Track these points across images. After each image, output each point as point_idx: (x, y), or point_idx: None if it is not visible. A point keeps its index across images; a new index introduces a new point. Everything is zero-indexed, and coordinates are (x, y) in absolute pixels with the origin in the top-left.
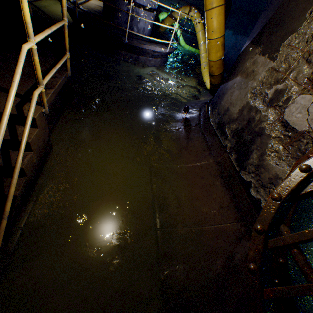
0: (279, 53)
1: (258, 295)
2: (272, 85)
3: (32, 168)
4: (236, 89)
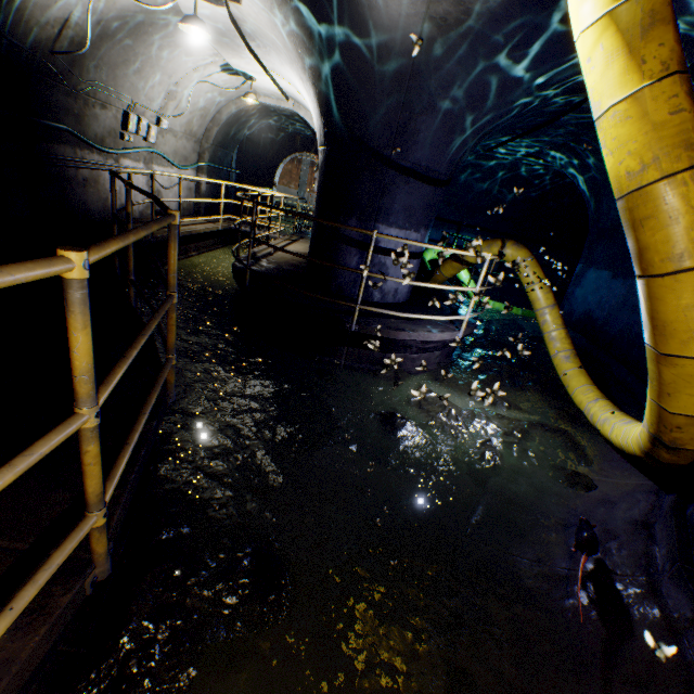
0: None
1: None
2: None
3: None
4: None
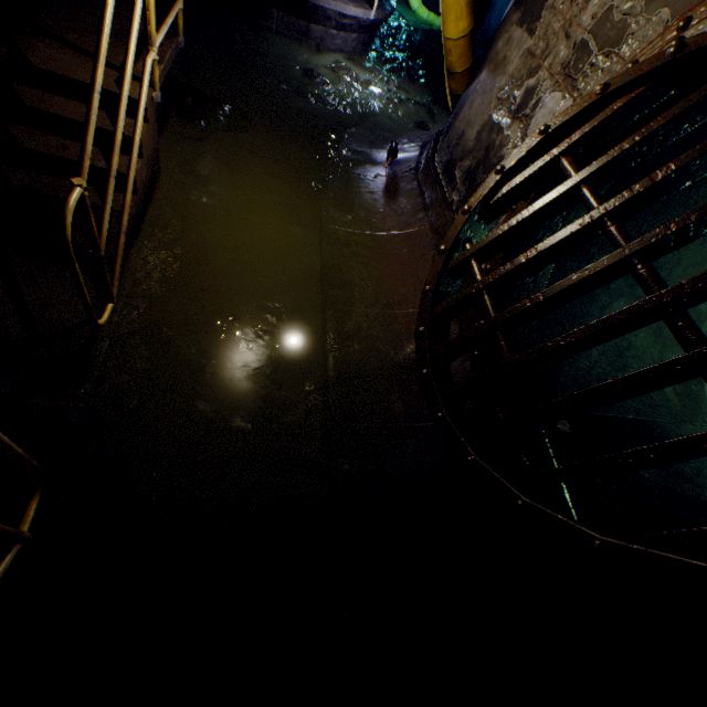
0: (539, 22)
1: (428, 311)
2: (523, 82)
3: (142, 188)
4: (479, 95)
